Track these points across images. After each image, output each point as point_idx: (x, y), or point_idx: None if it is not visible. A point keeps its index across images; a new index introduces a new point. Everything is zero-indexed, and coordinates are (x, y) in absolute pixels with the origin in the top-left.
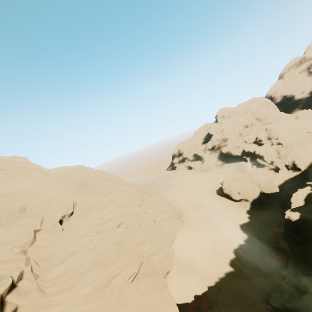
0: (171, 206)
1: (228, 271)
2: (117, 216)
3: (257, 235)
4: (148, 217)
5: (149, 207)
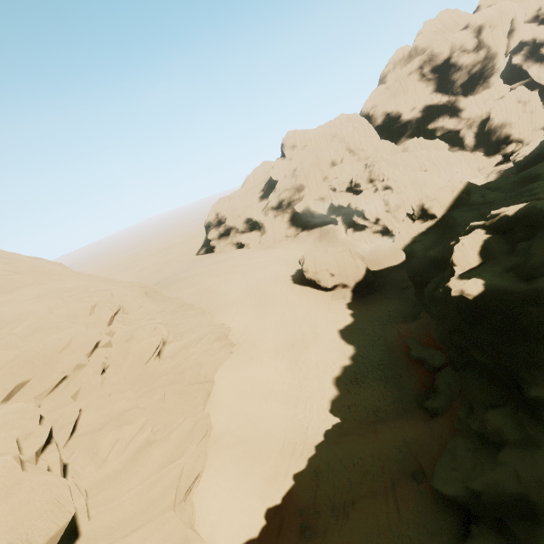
0: (204, 317)
1: (329, 426)
2: (6, 366)
3: (371, 343)
4: (139, 348)
5: (142, 325)
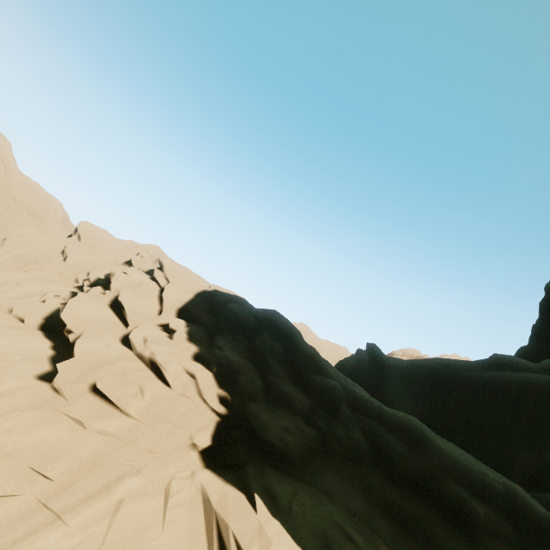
0: None
1: None
2: None
3: None
4: None
5: None
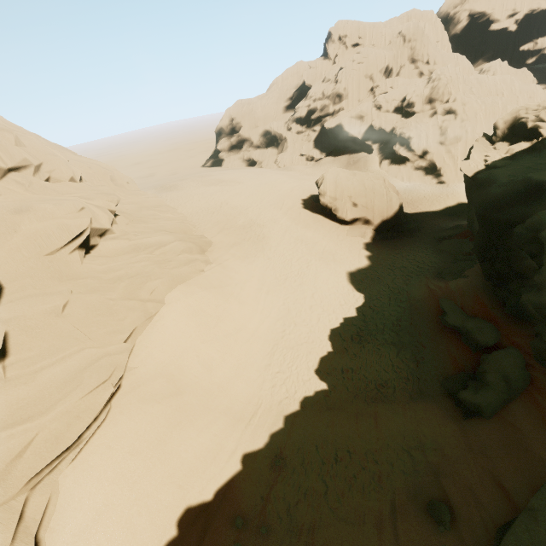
0: (180, 223)
1: (311, 391)
2: None
3: (387, 295)
4: (39, 228)
5: (57, 198)
